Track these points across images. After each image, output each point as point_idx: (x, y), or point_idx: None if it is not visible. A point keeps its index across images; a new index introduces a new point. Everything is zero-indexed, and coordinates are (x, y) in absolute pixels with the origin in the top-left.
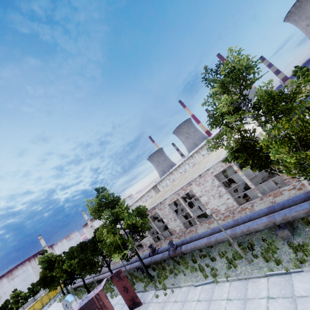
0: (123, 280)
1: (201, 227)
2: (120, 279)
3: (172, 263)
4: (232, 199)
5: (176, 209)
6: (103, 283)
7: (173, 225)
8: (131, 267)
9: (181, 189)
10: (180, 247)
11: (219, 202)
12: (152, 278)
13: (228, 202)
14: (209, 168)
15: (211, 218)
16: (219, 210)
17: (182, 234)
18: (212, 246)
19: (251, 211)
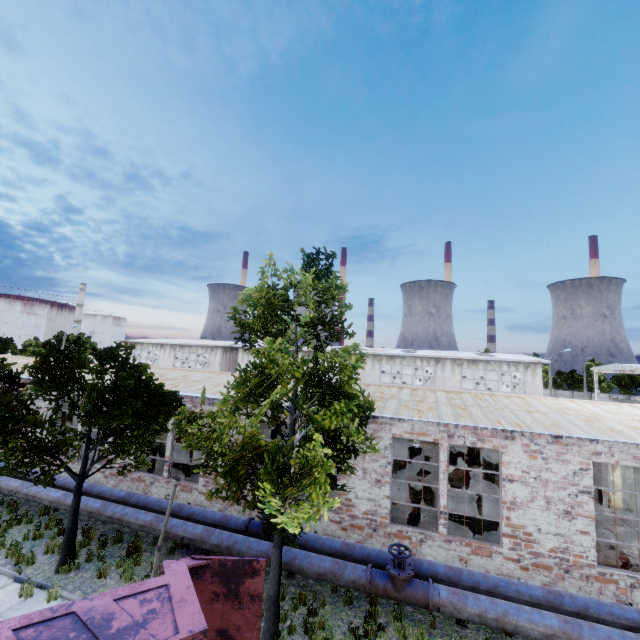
0: (241, 606)
1: (442, 545)
2: (231, 595)
3: (332, 601)
4: (593, 540)
5: (277, 432)
6: (190, 592)
7: (357, 490)
8: (160, 527)
9: (471, 429)
10: (432, 586)
11: (552, 525)
12: (278, 626)
13: (578, 540)
14: (600, 440)
15: (492, 543)
16: (535, 541)
17: (365, 526)
18: (507, 632)
19: (620, 595)
